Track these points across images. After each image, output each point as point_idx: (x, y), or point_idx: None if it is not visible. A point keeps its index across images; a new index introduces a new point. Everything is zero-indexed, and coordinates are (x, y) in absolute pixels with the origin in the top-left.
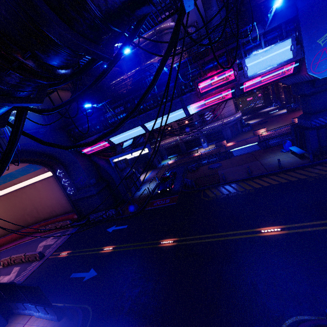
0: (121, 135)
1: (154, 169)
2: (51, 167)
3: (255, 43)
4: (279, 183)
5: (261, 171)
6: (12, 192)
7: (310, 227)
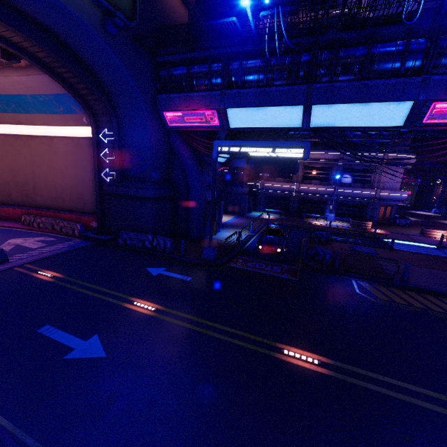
0: (252, 112)
1: (239, 216)
2: (95, 119)
3: None
4: None
5: None
6: (8, 135)
7: None
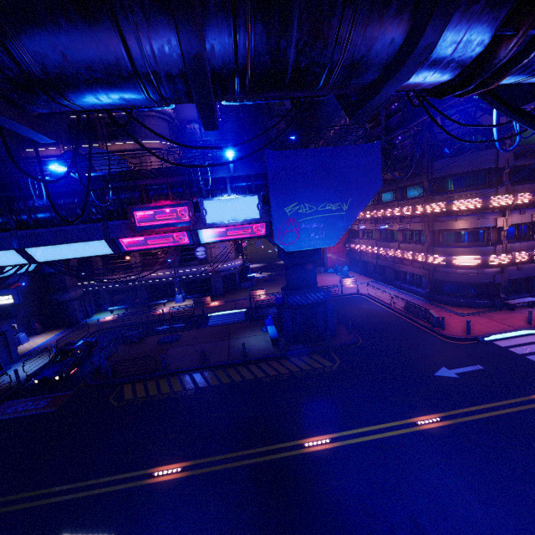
0: None
1: (68, 328)
2: None
3: (207, 188)
4: (231, 382)
5: (221, 358)
6: None
7: (221, 464)
